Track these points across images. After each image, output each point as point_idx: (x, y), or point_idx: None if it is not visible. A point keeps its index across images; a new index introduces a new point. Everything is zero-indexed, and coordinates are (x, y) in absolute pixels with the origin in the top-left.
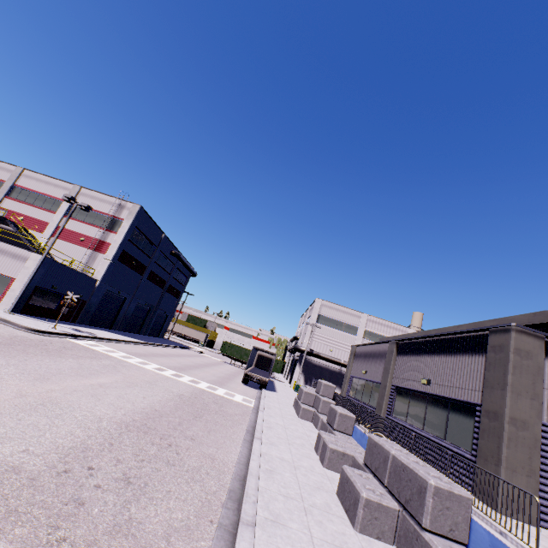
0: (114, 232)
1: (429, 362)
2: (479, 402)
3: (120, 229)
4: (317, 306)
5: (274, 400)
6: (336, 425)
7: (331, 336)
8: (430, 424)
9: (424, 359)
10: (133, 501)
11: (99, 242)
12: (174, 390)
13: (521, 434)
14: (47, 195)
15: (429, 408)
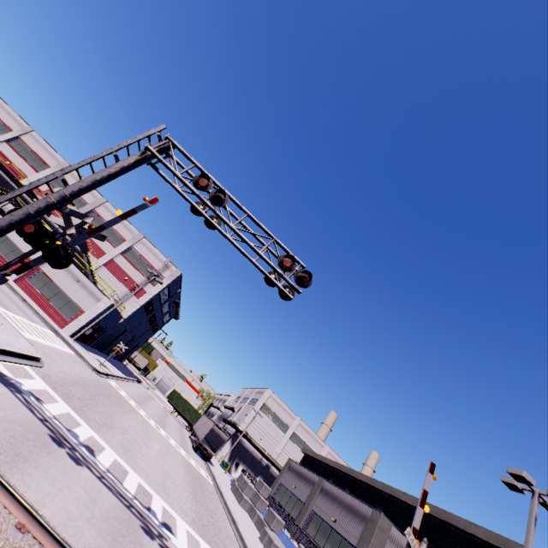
0: (153, 284)
1: (339, 507)
2: (356, 546)
3: (158, 284)
4: (266, 395)
5: (220, 479)
6: (272, 525)
7: (266, 426)
8: (328, 547)
9: (337, 503)
10: (225, 547)
11: (138, 287)
12: (180, 460)
13: None
14: (115, 230)
15: (330, 536)
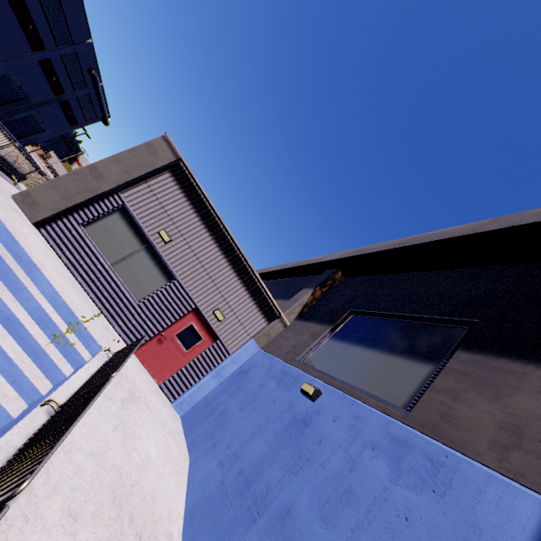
0: None
1: None
2: None
3: None
4: None
5: None
6: None
7: None
8: None
9: None
10: None
11: None
12: None
13: (89, 179)
14: None
15: None
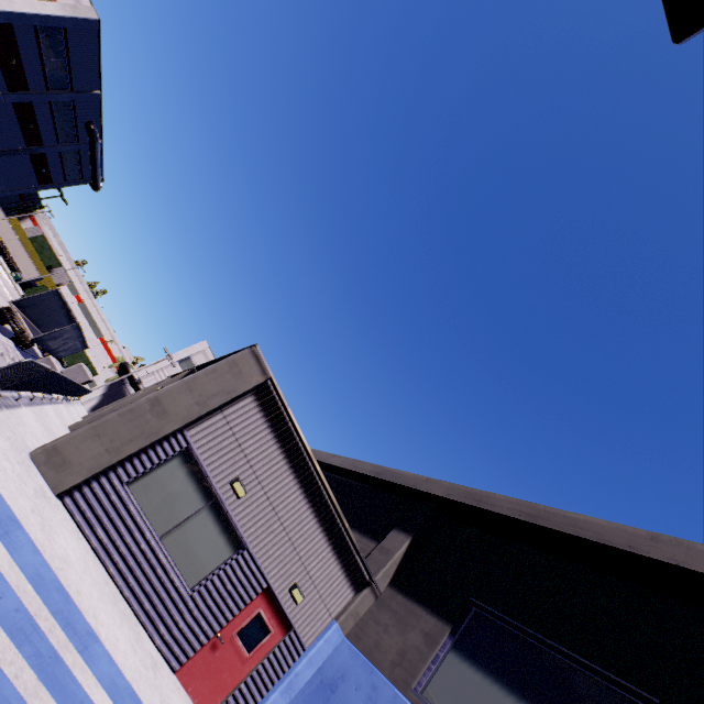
0: None
1: None
2: None
3: (36, 1)
4: (197, 347)
5: None
6: None
7: None
8: None
9: None
10: None
11: None
12: None
13: (149, 417)
14: None
15: None
